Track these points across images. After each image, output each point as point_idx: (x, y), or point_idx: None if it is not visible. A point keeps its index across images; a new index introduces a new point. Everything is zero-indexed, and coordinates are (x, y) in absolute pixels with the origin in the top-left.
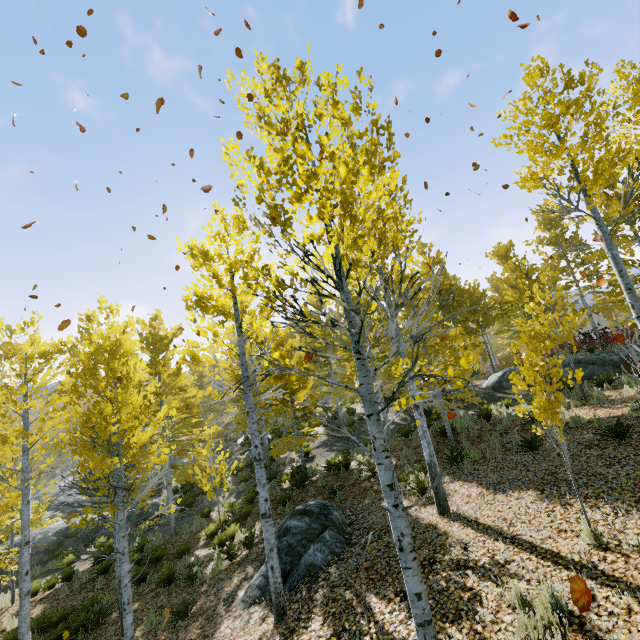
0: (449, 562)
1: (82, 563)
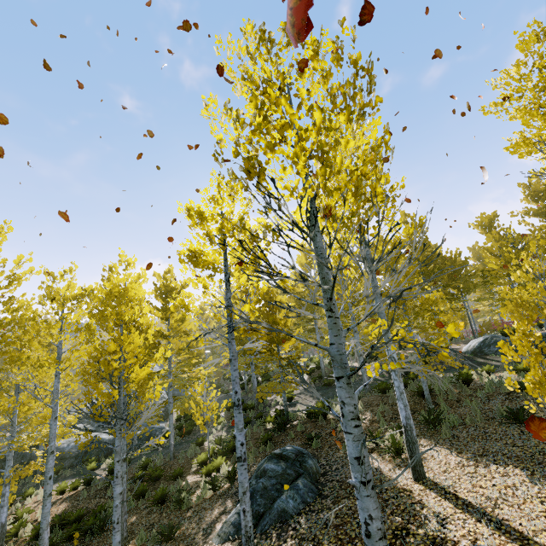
0: (424, 537)
1: (101, 471)
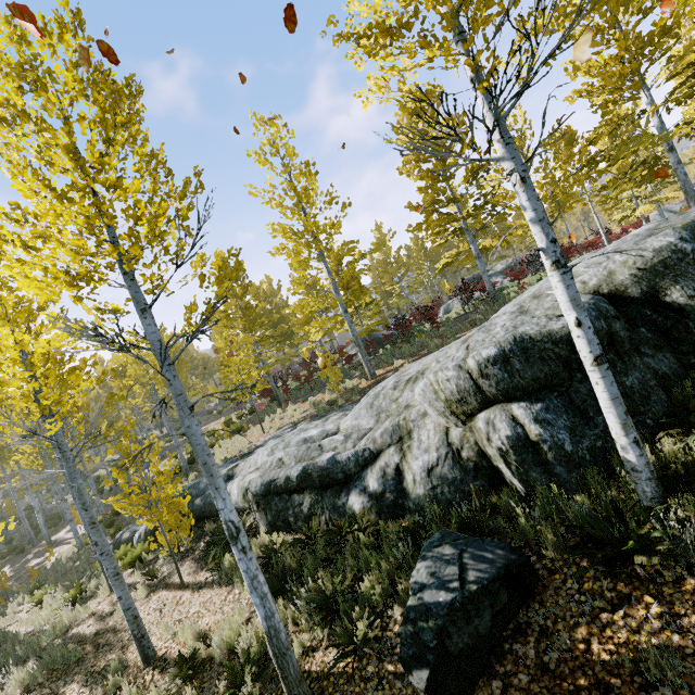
0: None
1: None
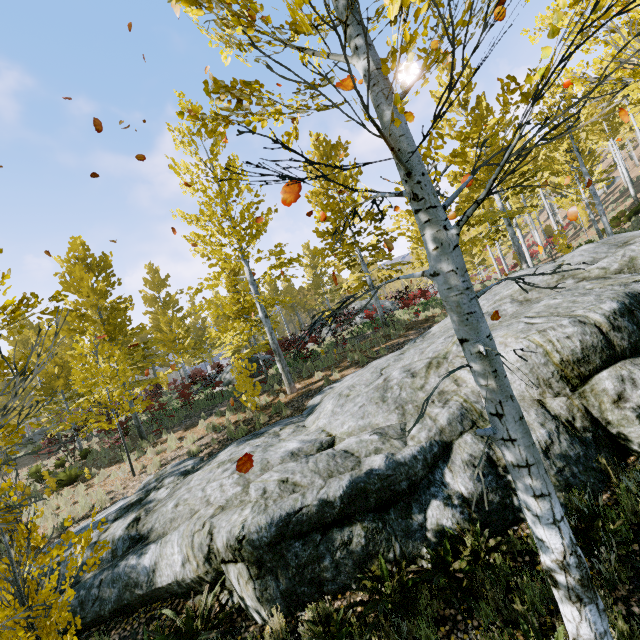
0: None
1: None
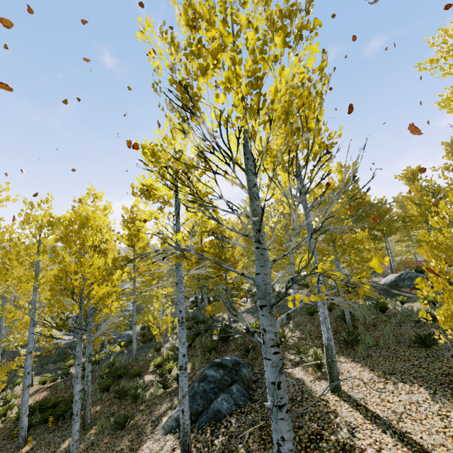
0: (335, 443)
1: None
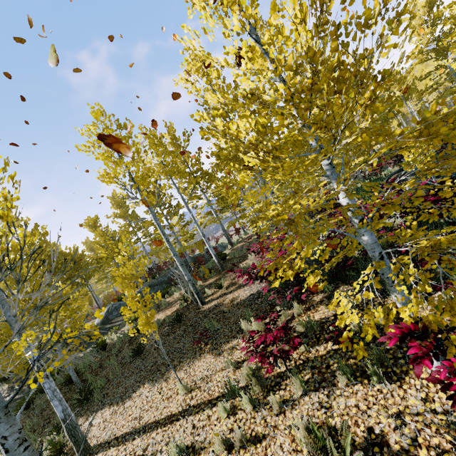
0: None
1: None
